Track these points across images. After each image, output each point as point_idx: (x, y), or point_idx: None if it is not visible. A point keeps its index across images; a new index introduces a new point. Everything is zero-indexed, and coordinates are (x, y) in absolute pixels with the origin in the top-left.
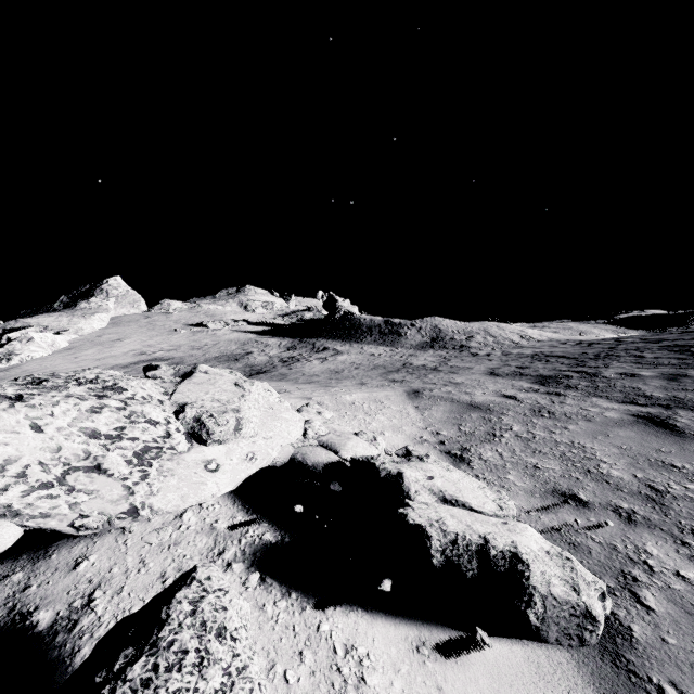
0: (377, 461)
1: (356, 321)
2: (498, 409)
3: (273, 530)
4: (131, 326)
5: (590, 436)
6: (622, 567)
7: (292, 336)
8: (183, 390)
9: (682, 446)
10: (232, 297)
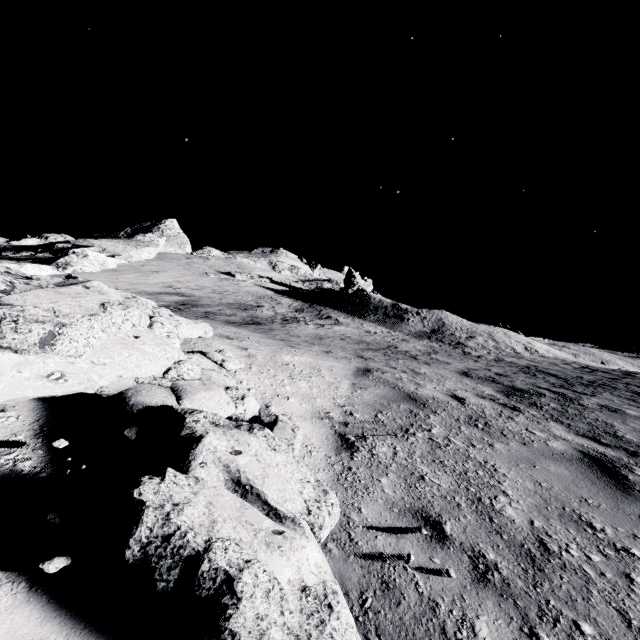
0: (191, 417)
1: (366, 299)
2: (433, 406)
3: (41, 460)
4: (172, 263)
5: (512, 461)
6: (424, 639)
7: (304, 300)
8: (29, 294)
9: (619, 504)
10: (265, 256)
